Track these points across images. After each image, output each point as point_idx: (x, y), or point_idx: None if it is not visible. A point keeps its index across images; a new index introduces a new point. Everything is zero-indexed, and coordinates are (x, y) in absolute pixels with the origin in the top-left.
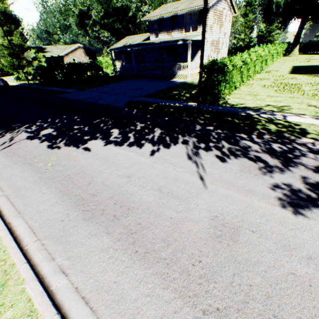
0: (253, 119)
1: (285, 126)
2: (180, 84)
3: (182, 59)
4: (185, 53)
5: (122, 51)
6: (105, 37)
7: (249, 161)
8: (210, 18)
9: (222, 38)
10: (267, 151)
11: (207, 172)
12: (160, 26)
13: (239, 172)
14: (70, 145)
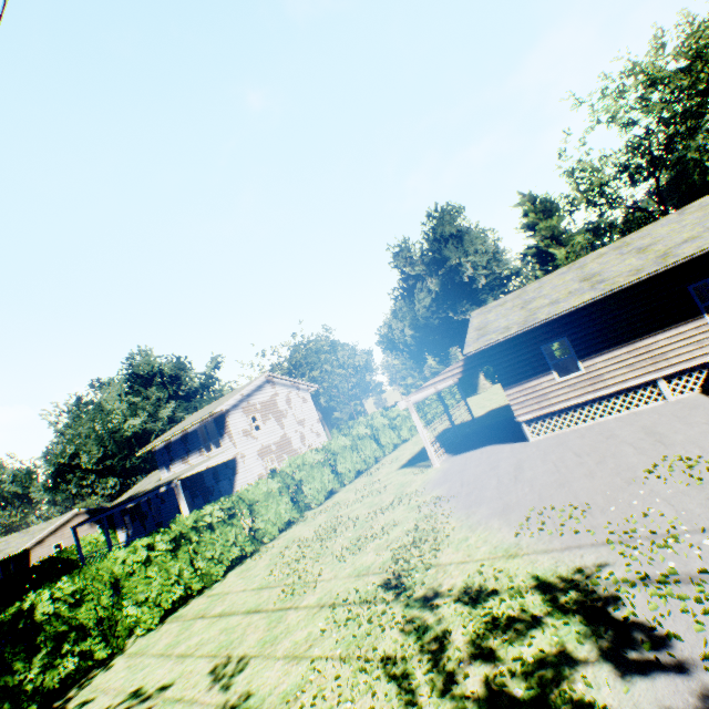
0: None
1: None
2: None
3: (217, 495)
4: (219, 484)
5: (126, 509)
6: (110, 487)
7: None
8: (237, 421)
9: (295, 430)
10: None
11: None
12: (171, 453)
13: None
14: None
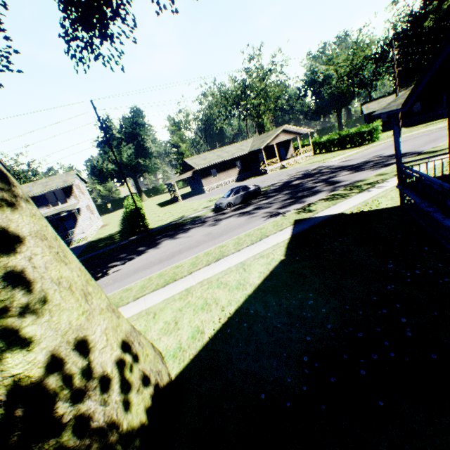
0: (178, 223)
1: (192, 218)
2: (92, 243)
3: (61, 229)
4: (63, 223)
5: None
6: None
7: (195, 228)
8: (76, 191)
9: (89, 202)
10: (196, 224)
11: (187, 236)
12: None
13: (196, 230)
14: (98, 280)
